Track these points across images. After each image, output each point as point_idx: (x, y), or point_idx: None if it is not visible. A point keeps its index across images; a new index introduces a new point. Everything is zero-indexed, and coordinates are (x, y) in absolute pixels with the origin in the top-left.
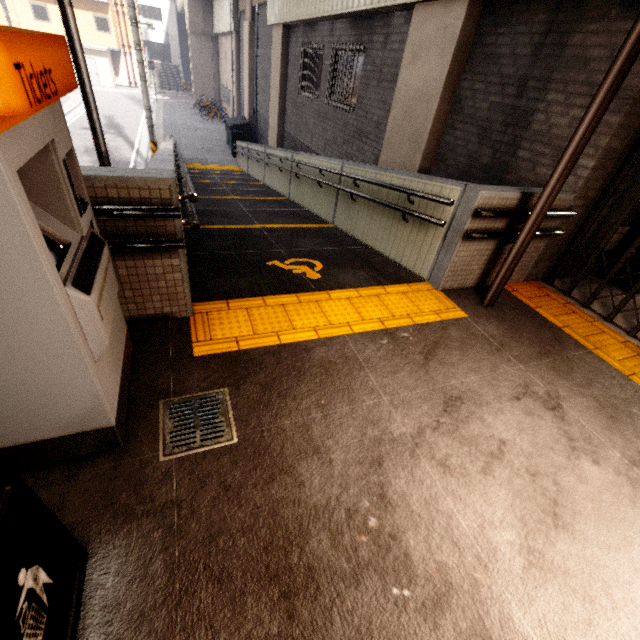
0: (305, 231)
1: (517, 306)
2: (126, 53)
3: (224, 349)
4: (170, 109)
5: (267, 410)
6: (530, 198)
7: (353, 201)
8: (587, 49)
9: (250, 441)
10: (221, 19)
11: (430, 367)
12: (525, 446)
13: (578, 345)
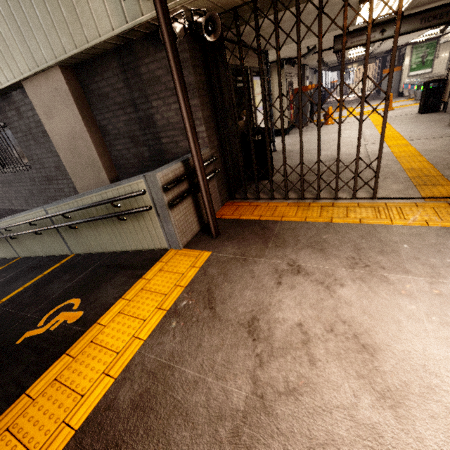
0: (48, 277)
1: (230, 223)
2: None
3: None
4: None
5: None
6: (188, 162)
7: (74, 229)
8: (153, 72)
9: None
10: None
11: (219, 313)
12: (310, 313)
13: (274, 222)
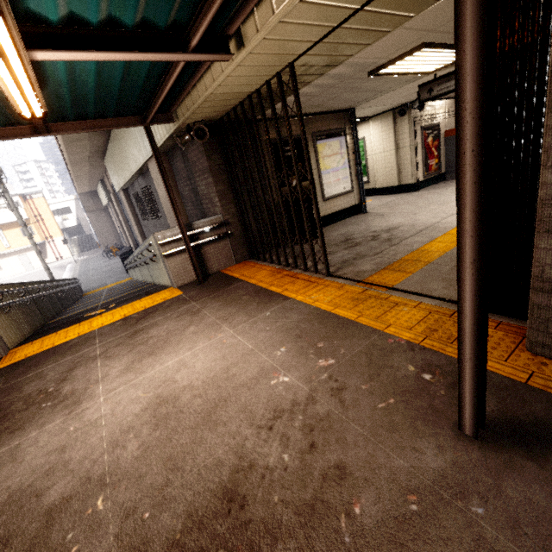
0: (129, 293)
1: (220, 277)
2: (49, 241)
3: (16, 361)
4: (85, 262)
5: (24, 374)
6: (192, 226)
7: (149, 265)
8: (192, 159)
9: (6, 388)
10: (102, 198)
11: (137, 323)
12: (162, 334)
13: (240, 281)
